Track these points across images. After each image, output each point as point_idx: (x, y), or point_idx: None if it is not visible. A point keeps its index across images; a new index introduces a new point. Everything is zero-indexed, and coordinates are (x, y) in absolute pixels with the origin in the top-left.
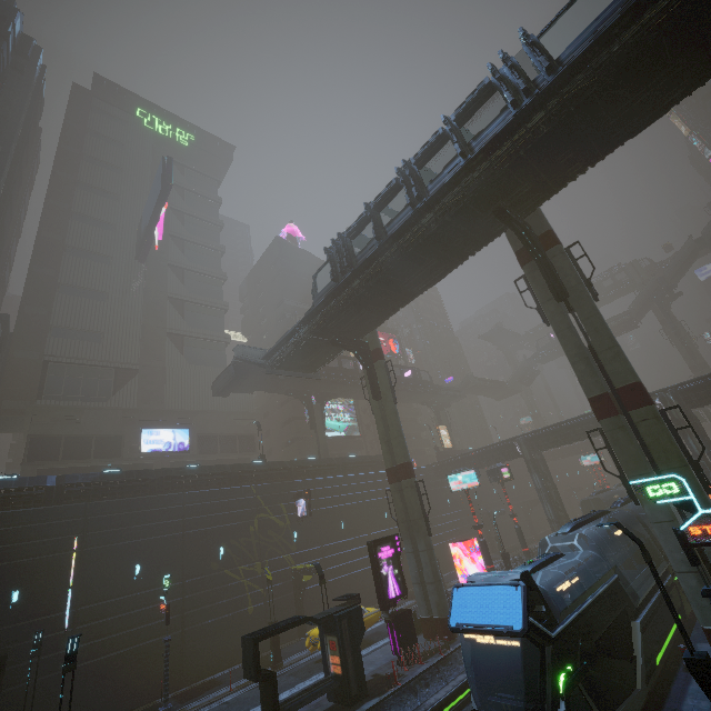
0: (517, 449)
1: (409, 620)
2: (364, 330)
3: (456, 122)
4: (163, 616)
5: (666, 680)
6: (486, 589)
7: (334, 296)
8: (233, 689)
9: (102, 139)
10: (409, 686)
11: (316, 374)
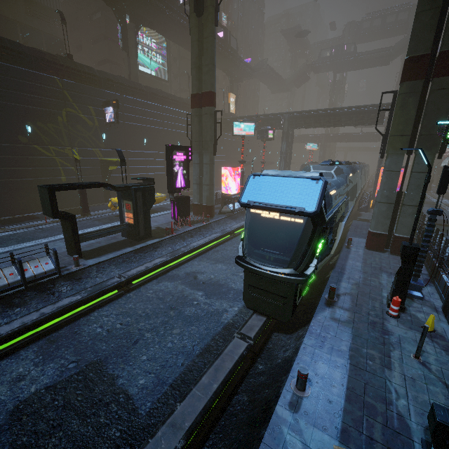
0: (281, 122)
1: (187, 202)
2: None
3: None
4: None
5: None
6: (284, 179)
7: None
8: (49, 222)
9: None
10: (180, 235)
11: None
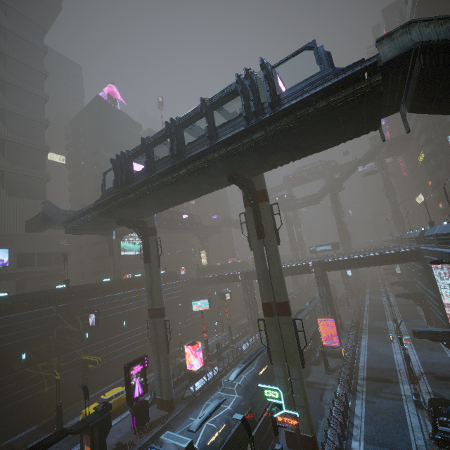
0: (239, 277)
1: (145, 407)
2: (143, 216)
3: (210, 107)
4: None
5: (266, 442)
6: None
7: (116, 198)
8: None
9: None
10: None
11: (109, 232)
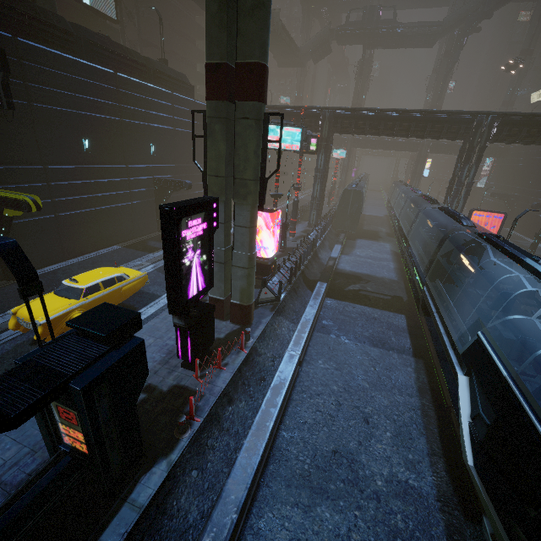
0: (319, 122)
1: (210, 319)
2: None
3: None
4: None
5: None
6: None
7: None
8: None
9: None
10: (210, 415)
11: None
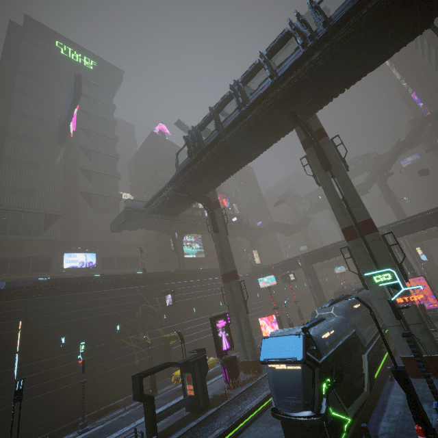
0: (298, 263)
1: (235, 362)
2: (208, 189)
3: (267, 56)
4: (81, 368)
5: (379, 387)
6: (281, 338)
7: (190, 166)
8: (127, 409)
9: (32, 60)
10: (234, 399)
11: (177, 218)
